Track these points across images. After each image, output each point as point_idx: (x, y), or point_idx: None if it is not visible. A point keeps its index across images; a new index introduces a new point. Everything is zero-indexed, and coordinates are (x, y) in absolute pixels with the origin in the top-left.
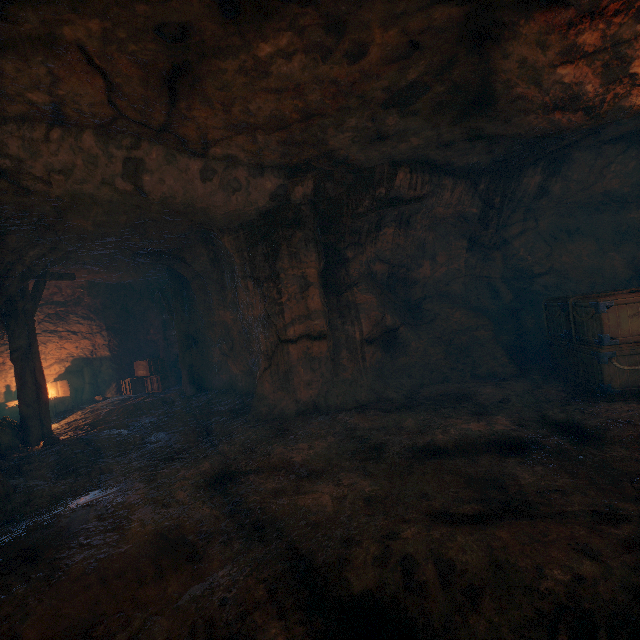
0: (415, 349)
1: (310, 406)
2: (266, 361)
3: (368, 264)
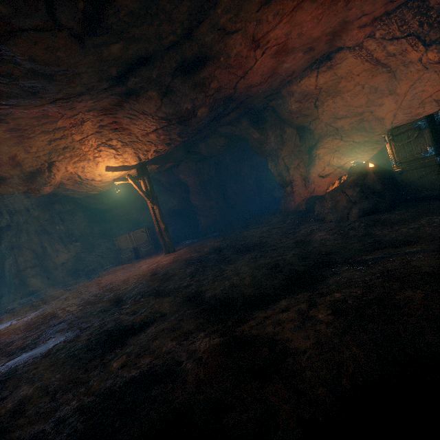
0: (89, 260)
1: (35, 291)
2: (15, 279)
3: (65, 232)
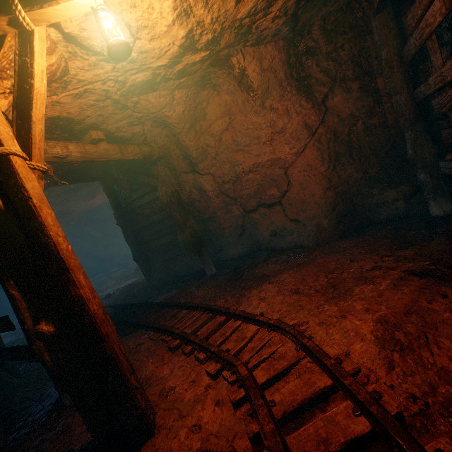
0: None
1: None
2: None
3: None
